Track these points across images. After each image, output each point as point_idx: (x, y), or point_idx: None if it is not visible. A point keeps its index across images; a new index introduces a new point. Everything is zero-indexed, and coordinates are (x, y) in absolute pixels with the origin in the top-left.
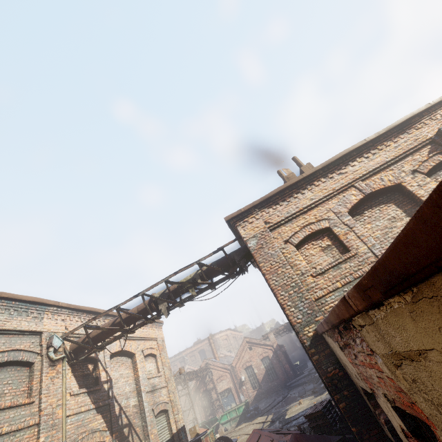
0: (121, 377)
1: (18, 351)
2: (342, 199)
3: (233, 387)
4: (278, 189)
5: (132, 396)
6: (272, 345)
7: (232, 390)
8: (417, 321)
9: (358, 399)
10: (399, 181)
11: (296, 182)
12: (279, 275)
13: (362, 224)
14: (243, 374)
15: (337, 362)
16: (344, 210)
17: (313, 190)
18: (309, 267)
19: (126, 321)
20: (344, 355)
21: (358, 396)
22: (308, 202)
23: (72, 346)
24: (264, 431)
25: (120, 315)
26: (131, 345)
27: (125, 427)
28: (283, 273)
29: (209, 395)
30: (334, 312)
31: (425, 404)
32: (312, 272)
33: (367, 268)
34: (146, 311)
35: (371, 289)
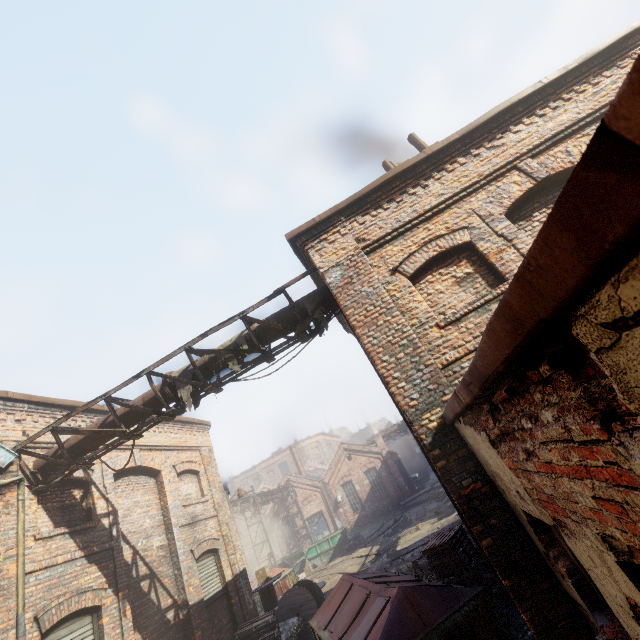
0: (136, 506)
1: None
2: (496, 192)
3: (326, 511)
4: (381, 179)
5: (157, 532)
6: (380, 452)
7: (324, 514)
8: None
9: (516, 531)
10: None
11: (414, 167)
12: (380, 327)
13: (529, 234)
14: (339, 493)
15: (479, 470)
16: (498, 211)
17: (444, 180)
18: (434, 313)
19: (125, 419)
20: (499, 455)
21: (516, 525)
22: (434, 199)
23: (37, 462)
24: (358, 579)
25: (113, 409)
26: (154, 458)
27: (143, 579)
28: (387, 323)
29: (292, 522)
30: (502, 319)
31: None
32: (438, 320)
33: None
34: (158, 402)
35: None
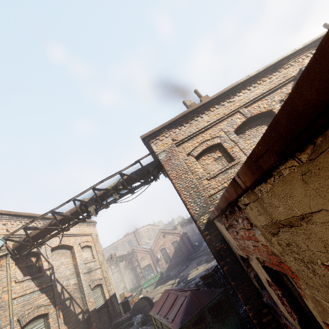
0: (62, 264)
1: None
2: (230, 122)
3: (152, 263)
4: (183, 113)
5: (72, 277)
6: (179, 233)
7: (151, 265)
8: (309, 183)
9: (236, 263)
10: (271, 108)
11: (197, 108)
12: (182, 179)
13: (243, 140)
14: (159, 254)
15: (223, 239)
16: (231, 130)
17: (209, 115)
18: (205, 173)
19: (61, 222)
20: (229, 233)
21: (237, 261)
22: (205, 123)
23: (14, 244)
24: (172, 291)
25: (55, 217)
26: (69, 240)
27: (67, 300)
28: (186, 178)
29: (135, 270)
30: (223, 197)
31: (295, 262)
32: (207, 176)
33: None
34: (78, 213)
35: (265, 155)
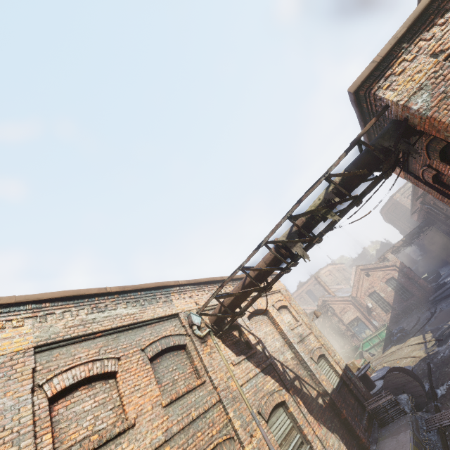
0: (266, 335)
1: (166, 337)
2: None
3: (361, 316)
4: None
5: (285, 349)
6: (394, 265)
7: (361, 319)
8: None
9: None
10: None
11: None
12: None
13: None
14: (368, 301)
15: None
16: None
17: None
18: None
19: (257, 279)
20: None
21: None
22: None
23: (210, 319)
24: None
25: (248, 274)
26: (261, 303)
27: (294, 380)
28: None
29: (337, 328)
30: None
31: None
32: None
33: None
34: (277, 262)
35: None
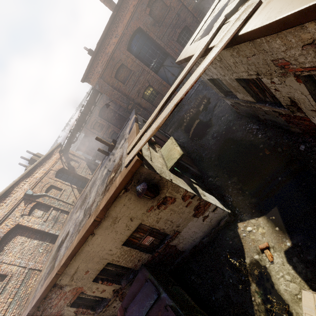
0: None
1: None
2: None
3: None
4: None
5: None
6: None
7: None
8: (76, 261)
9: None
10: (17, 222)
11: None
12: None
13: (6, 255)
14: None
15: None
16: None
17: None
18: None
19: None
20: None
21: None
22: None
23: None
24: None
25: None
26: None
27: None
28: None
29: None
30: (48, 287)
31: (80, 282)
32: None
33: (23, 277)
34: None
35: (68, 261)
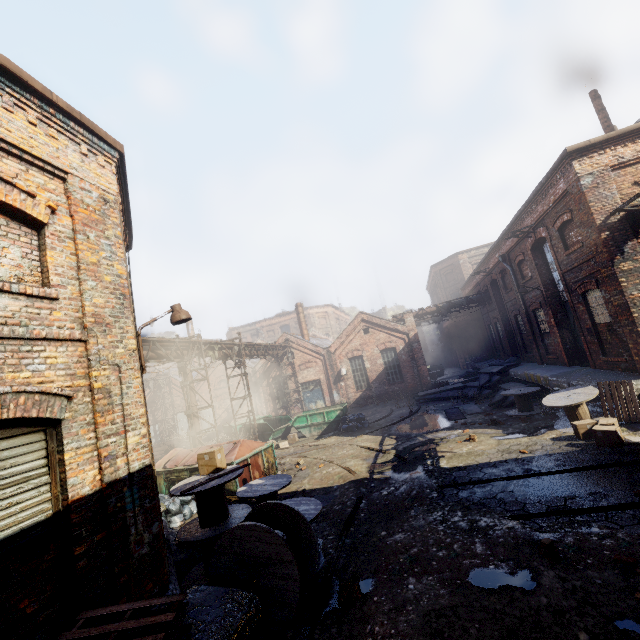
0: None
1: None
2: None
3: (325, 381)
4: None
5: None
6: (407, 333)
7: (322, 384)
8: None
9: None
10: None
11: None
12: None
13: None
14: (345, 366)
15: None
16: None
17: None
18: None
19: None
20: None
21: None
22: None
23: None
24: None
25: None
26: None
27: None
28: None
29: (284, 383)
30: None
31: None
32: None
33: None
34: None
35: None
